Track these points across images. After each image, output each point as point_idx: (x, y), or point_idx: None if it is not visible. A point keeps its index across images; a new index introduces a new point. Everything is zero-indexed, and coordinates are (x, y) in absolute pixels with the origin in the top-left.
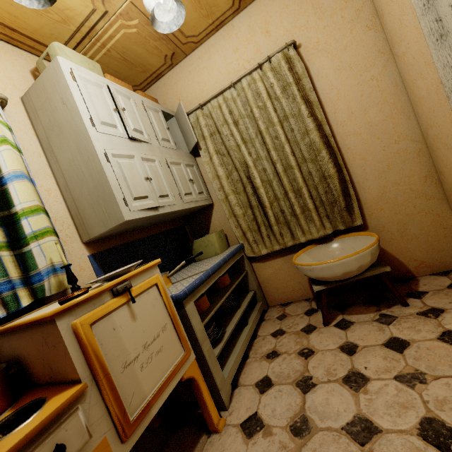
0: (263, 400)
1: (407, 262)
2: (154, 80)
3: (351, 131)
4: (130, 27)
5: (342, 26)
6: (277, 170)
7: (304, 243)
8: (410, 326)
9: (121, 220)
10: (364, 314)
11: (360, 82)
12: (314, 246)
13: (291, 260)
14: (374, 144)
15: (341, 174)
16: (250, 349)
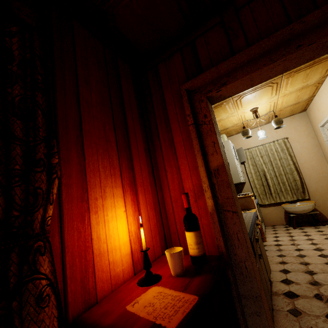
0: (277, 238)
1: (326, 215)
2: (229, 136)
3: (305, 167)
4: (236, 127)
5: (304, 136)
6: (276, 175)
7: (284, 202)
8: (325, 229)
9: (239, 181)
10: (309, 227)
11: (309, 153)
12: (288, 204)
13: (277, 208)
14: (314, 172)
15: (301, 180)
16: (265, 233)
